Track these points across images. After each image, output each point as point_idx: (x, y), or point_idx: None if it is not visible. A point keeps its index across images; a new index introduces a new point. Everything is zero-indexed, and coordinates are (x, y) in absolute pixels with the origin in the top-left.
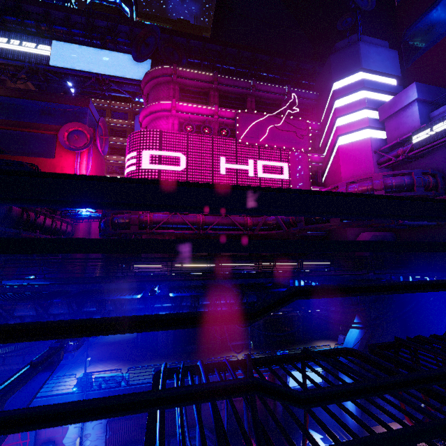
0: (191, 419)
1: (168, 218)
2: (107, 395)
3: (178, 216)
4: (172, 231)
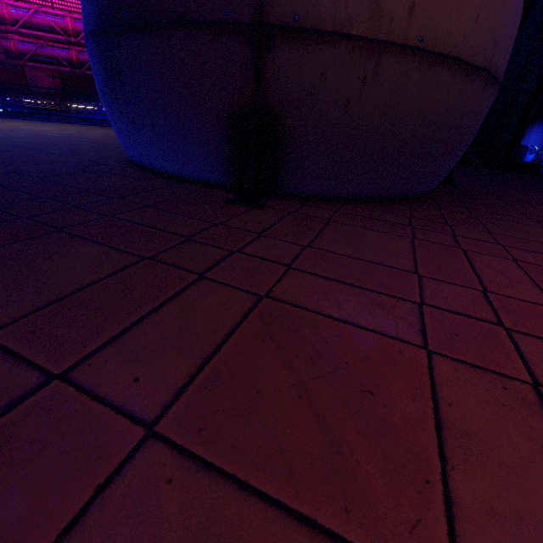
0: None
1: (37, 50)
2: None
3: (47, 48)
4: (45, 65)
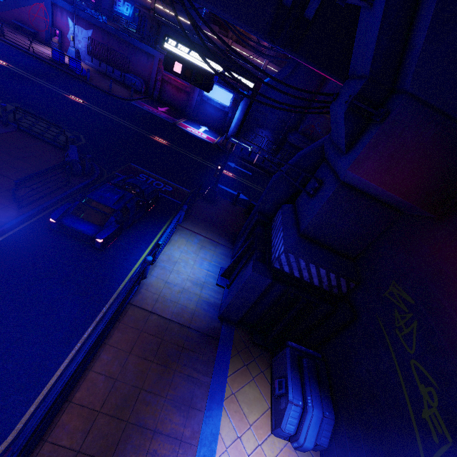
0: (138, 73)
1: None
2: (89, 19)
3: None
4: None
